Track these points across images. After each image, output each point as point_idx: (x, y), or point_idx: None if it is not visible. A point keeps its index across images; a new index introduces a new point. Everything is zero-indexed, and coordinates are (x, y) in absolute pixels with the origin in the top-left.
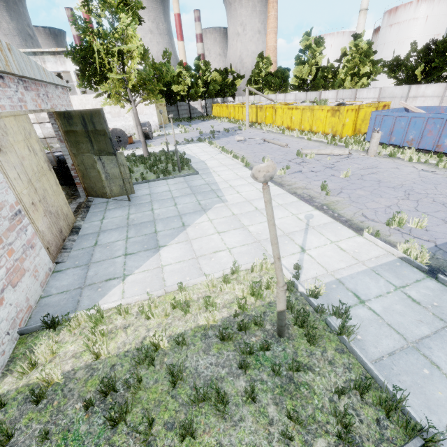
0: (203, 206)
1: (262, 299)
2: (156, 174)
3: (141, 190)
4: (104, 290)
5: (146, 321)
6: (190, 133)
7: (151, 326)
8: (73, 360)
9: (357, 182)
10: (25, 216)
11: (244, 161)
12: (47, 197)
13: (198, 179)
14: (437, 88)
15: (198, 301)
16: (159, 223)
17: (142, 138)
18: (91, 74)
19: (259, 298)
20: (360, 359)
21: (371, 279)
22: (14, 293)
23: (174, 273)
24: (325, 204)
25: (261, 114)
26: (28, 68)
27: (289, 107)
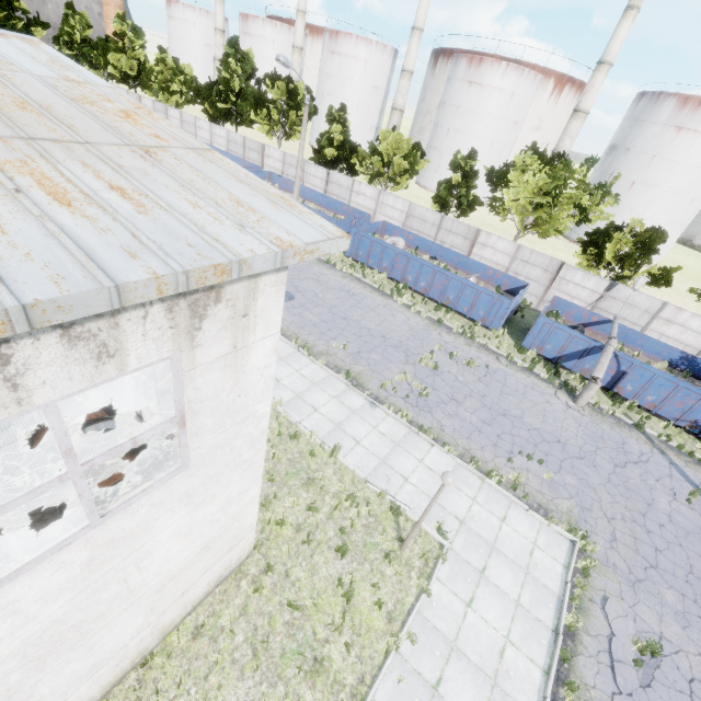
0: None
1: None
2: None
3: None
4: None
5: None
6: None
7: None
8: None
9: None
10: None
11: None
12: None
13: None
14: (208, 125)
15: None
16: None
17: None
18: None
19: None
20: None
21: None
22: None
23: None
24: None
25: None
26: None
27: None
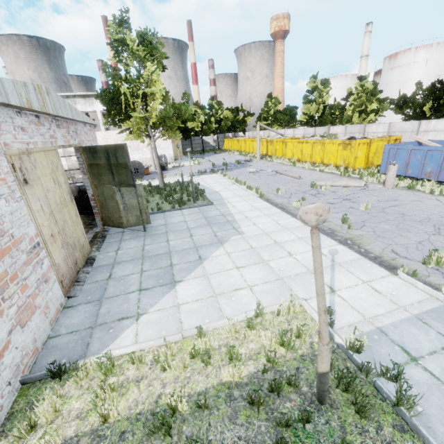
0: (219, 238)
1: (294, 350)
2: (171, 204)
3: (156, 220)
4: (116, 332)
5: (161, 373)
6: (203, 165)
7: (167, 380)
8: (77, 422)
9: (379, 215)
10: (43, 249)
11: (259, 192)
12: (66, 228)
13: (213, 210)
14: None
15: (220, 349)
16: (175, 256)
17: (158, 170)
18: (116, 113)
19: (290, 349)
20: (430, 443)
21: (419, 330)
22: (22, 334)
23: (191, 313)
24: (348, 239)
25: (271, 148)
26: (62, 109)
27: (299, 141)
